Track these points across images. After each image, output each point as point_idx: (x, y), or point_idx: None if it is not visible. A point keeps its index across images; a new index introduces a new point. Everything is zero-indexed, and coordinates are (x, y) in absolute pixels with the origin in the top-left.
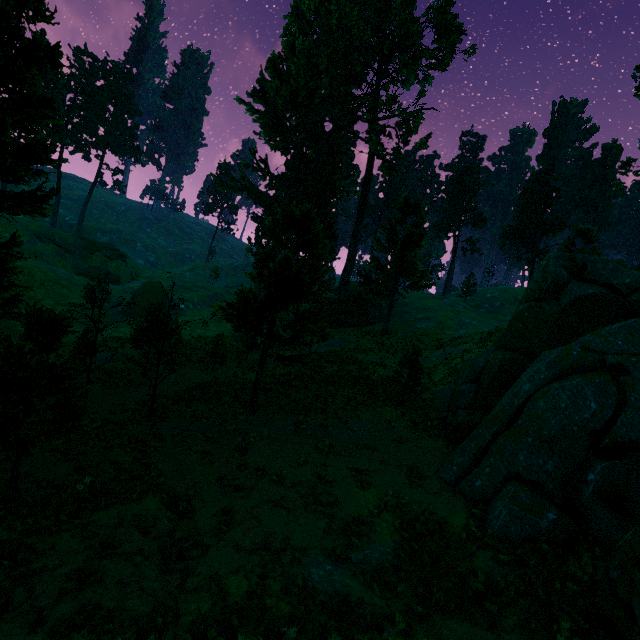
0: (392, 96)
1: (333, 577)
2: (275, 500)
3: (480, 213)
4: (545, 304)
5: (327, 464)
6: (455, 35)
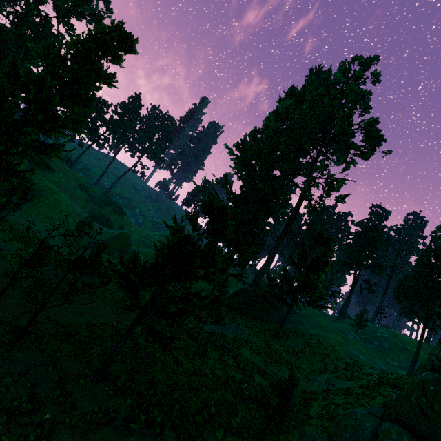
0: (325, 164)
1: None
2: None
3: (380, 263)
4: None
5: None
6: (377, 140)
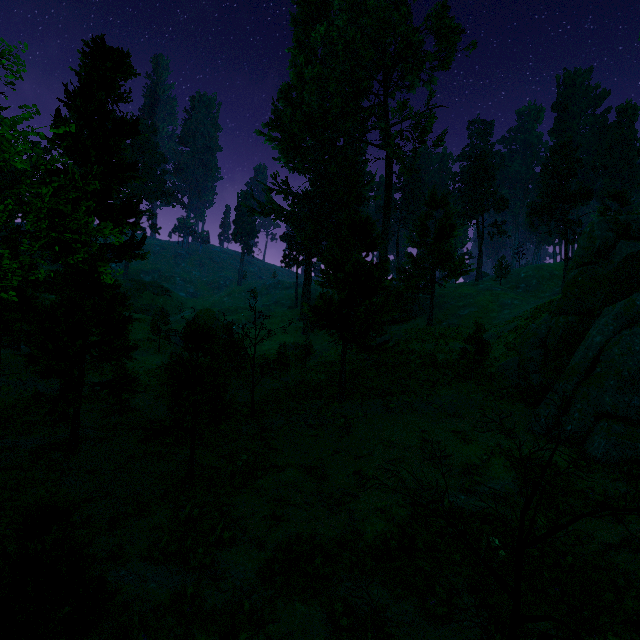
0: (402, 102)
1: (470, 502)
2: (395, 459)
3: (502, 196)
4: (597, 266)
5: (426, 430)
6: (455, 36)
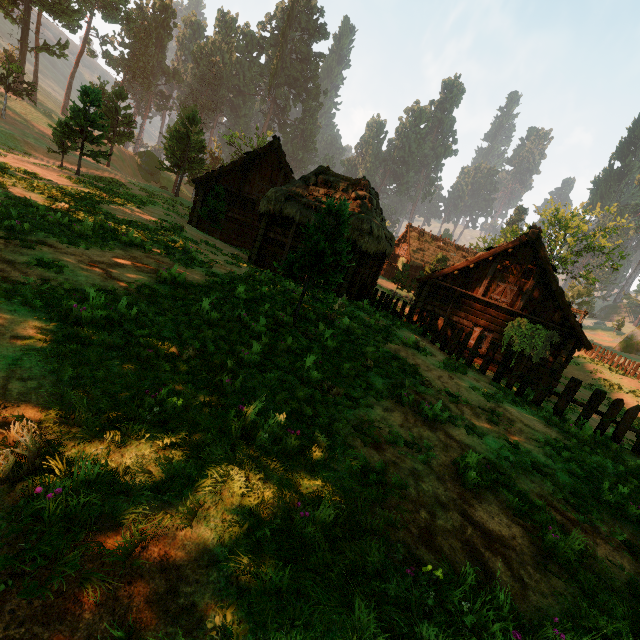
0: None
1: None
2: None
3: None
4: None
5: None
6: None
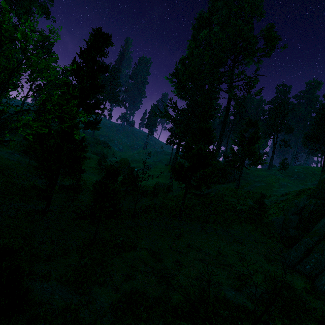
0: (241, 71)
1: (237, 297)
2: (200, 259)
3: (290, 126)
4: None
5: (221, 247)
6: (275, 41)
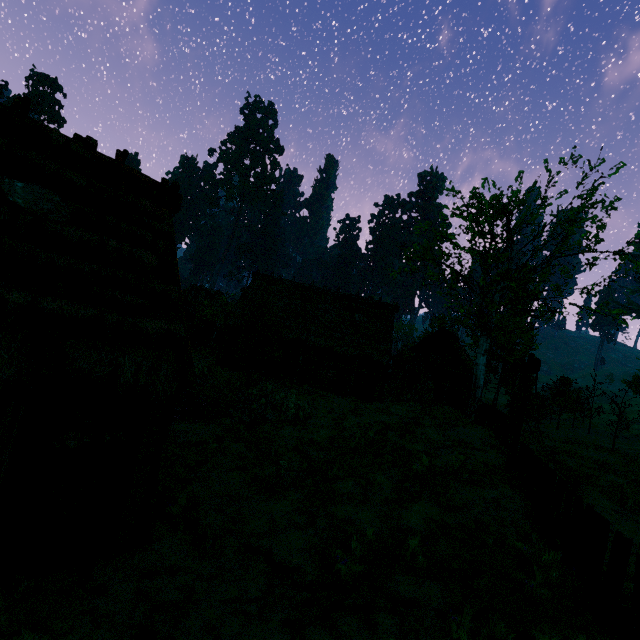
0: None
1: None
2: None
3: None
4: None
5: None
6: None
